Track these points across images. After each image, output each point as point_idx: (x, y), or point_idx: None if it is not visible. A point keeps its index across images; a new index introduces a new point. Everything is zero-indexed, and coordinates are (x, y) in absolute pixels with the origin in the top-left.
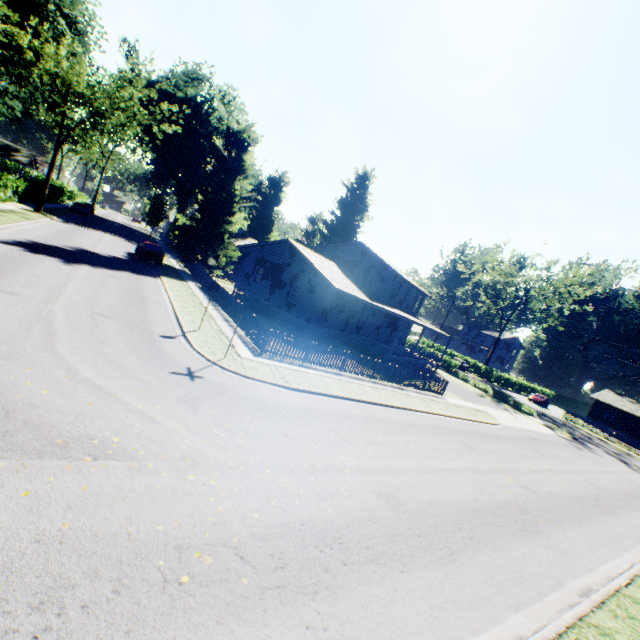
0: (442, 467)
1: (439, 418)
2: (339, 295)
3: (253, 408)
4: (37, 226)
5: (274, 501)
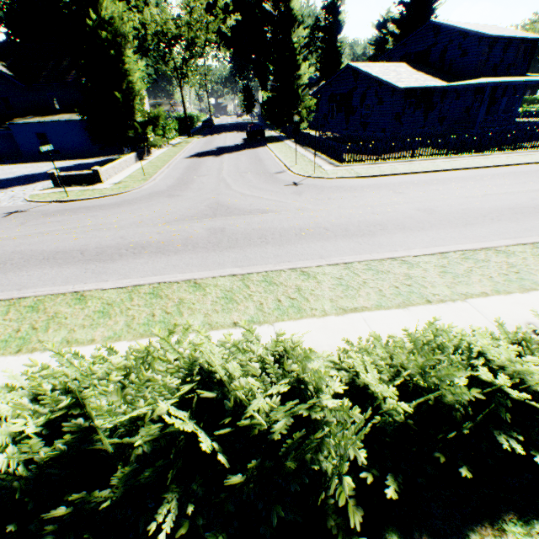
0: (494, 193)
1: (522, 167)
2: (409, 94)
3: (333, 190)
4: (194, 145)
5: (343, 217)
